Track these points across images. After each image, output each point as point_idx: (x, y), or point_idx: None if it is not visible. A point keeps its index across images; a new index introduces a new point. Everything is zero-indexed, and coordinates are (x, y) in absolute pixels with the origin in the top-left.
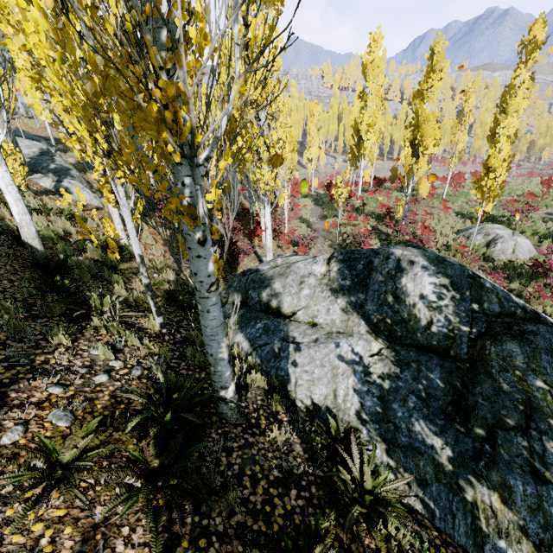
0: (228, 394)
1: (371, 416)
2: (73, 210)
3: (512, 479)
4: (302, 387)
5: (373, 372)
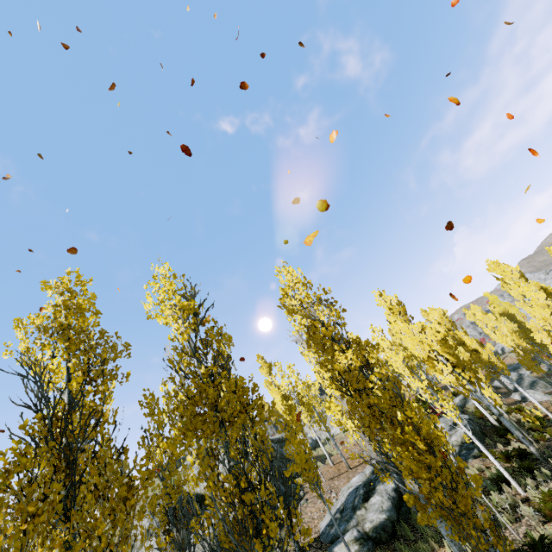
0: (532, 450)
1: None
2: (525, 408)
3: None
4: None
5: None
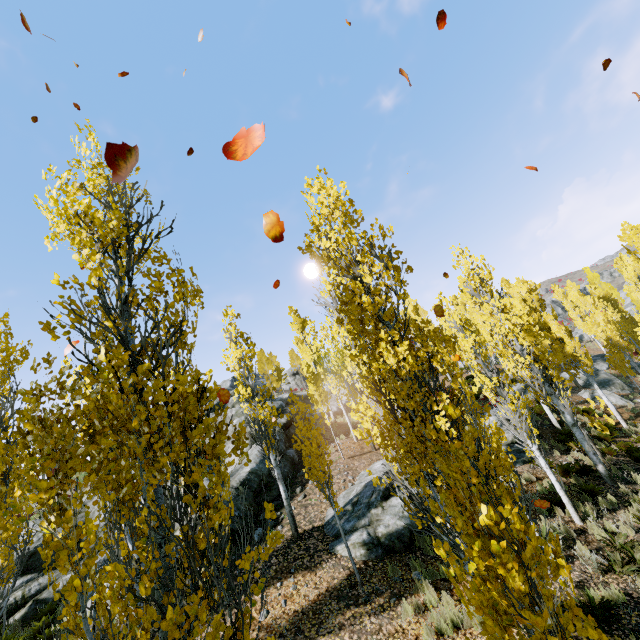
0: (599, 468)
1: None
2: (595, 410)
3: None
4: None
5: None
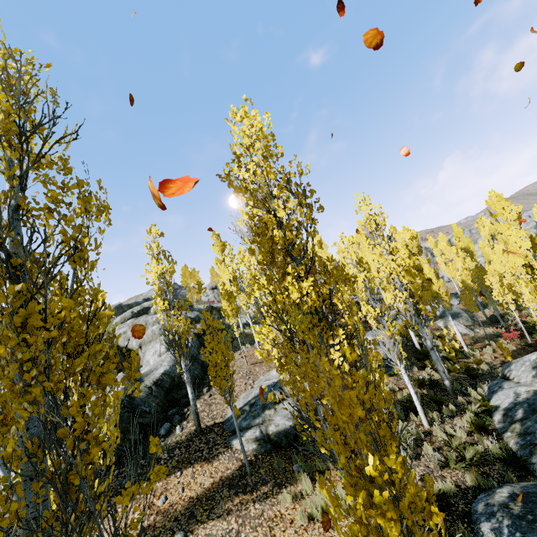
0: (446, 383)
1: (506, 408)
2: (446, 336)
3: (529, 422)
4: (493, 401)
5: (520, 397)
